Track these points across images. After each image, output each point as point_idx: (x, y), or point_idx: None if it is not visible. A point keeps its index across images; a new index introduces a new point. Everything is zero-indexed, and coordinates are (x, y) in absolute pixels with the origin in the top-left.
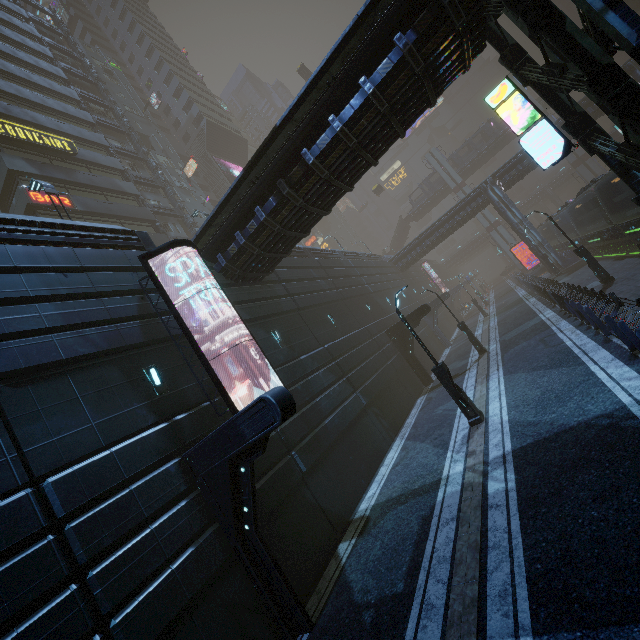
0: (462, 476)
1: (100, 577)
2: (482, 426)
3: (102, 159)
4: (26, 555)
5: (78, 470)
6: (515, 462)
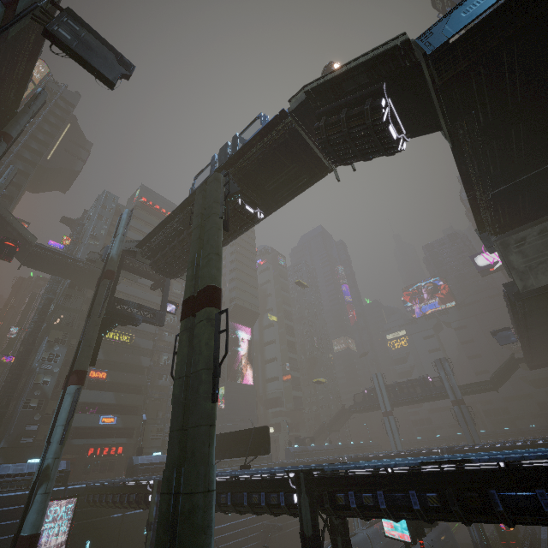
0: None
1: None
2: None
3: (144, 343)
4: None
5: None
6: None
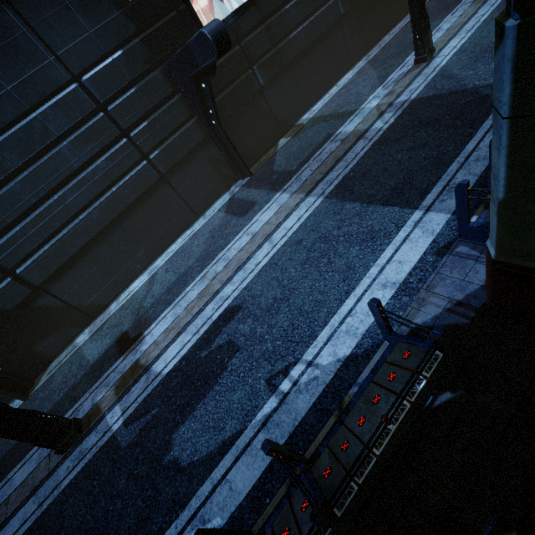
0: (370, 111)
1: (136, 137)
2: (421, 67)
3: None
4: (95, 122)
5: (97, 73)
6: (404, 110)
